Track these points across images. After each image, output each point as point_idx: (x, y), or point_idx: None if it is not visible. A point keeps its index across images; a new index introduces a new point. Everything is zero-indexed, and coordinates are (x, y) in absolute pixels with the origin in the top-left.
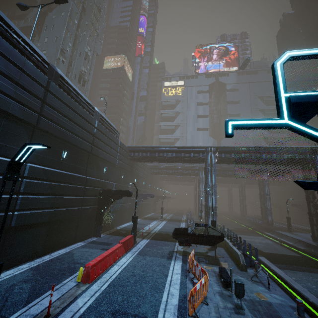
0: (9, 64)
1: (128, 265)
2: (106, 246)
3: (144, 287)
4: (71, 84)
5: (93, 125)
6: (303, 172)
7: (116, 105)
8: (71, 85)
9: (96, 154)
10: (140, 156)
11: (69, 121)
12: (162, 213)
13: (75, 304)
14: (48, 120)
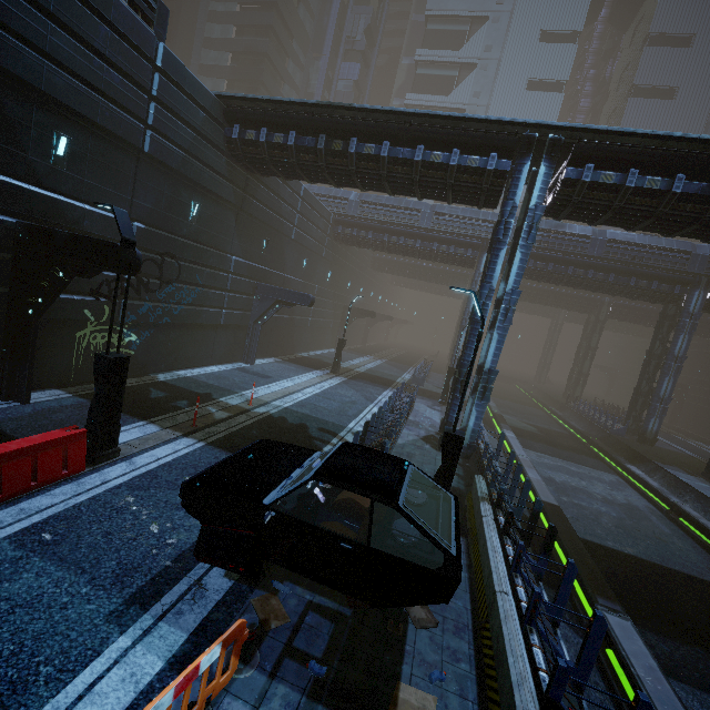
0: None
1: None
2: None
3: None
4: None
5: None
6: None
7: None
8: None
9: None
10: (262, 143)
11: None
12: (338, 355)
13: None
14: None
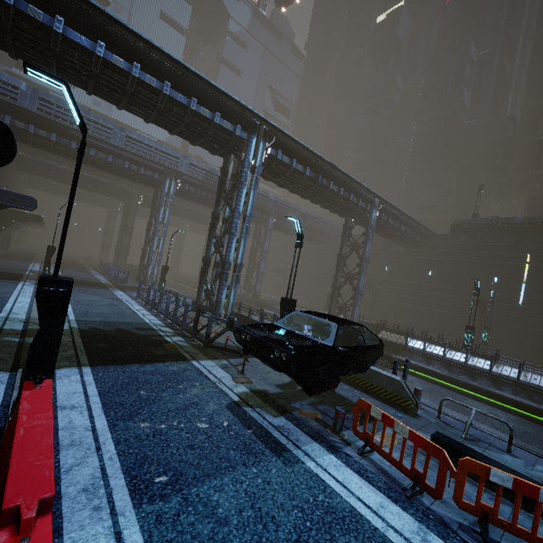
0: None
1: None
2: None
3: None
4: None
5: None
6: (346, 229)
7: None
8: None
9: None
10: (7, 4)
11: None
12: (49, 262)
13: None
14: None
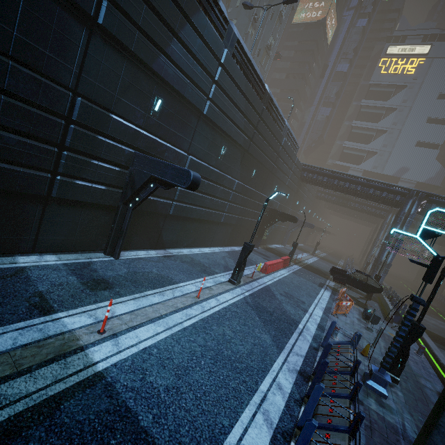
0: (247, 103)
1: (287, 276)
2: (266, 257)
3: (301, 291)
4: (274, 102)
5: (280, 144)
6: None
7: (295, 88)
8: (274, 103)
9: (274, 173)
10: (314, 178)
11: (265, 143)
12: (316, 248)
13: (262, 280)
14: (254, 145)
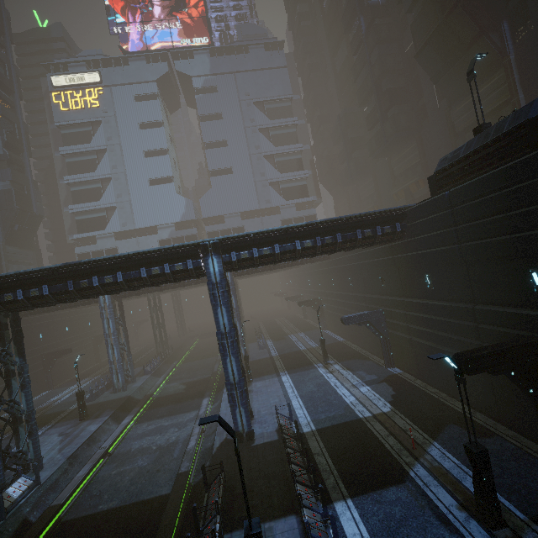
0: None
1: None
2: None
3: None
4: None
5: None
6: None
7: None
8: None
9: None
10: None
11: None
12: None
13: None
14: None
